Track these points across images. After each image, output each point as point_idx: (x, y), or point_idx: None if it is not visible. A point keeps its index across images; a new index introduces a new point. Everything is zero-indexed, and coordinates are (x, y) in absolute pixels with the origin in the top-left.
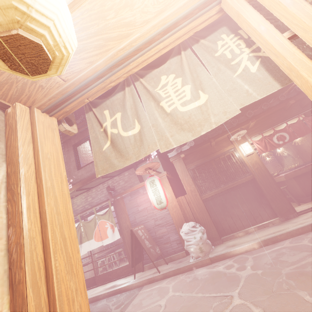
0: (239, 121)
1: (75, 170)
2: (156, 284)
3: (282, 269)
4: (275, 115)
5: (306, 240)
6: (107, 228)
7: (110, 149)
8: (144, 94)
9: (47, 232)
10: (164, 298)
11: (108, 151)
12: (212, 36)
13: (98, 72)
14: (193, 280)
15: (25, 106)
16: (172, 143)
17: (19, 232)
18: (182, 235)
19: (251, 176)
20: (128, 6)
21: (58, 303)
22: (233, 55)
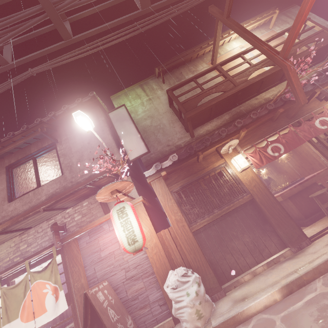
0: (228, 131)
1: (4, 202)
2: None
3: None
4: (263, 126)
5: None
6: (46, 294)
7: None
8: None
9: None
10: None
11: None
12: None
13: None
14: None
15: None
16: None
17: None
18: (167, 291)
19: (249, 196)
20: None
21: None
22: None
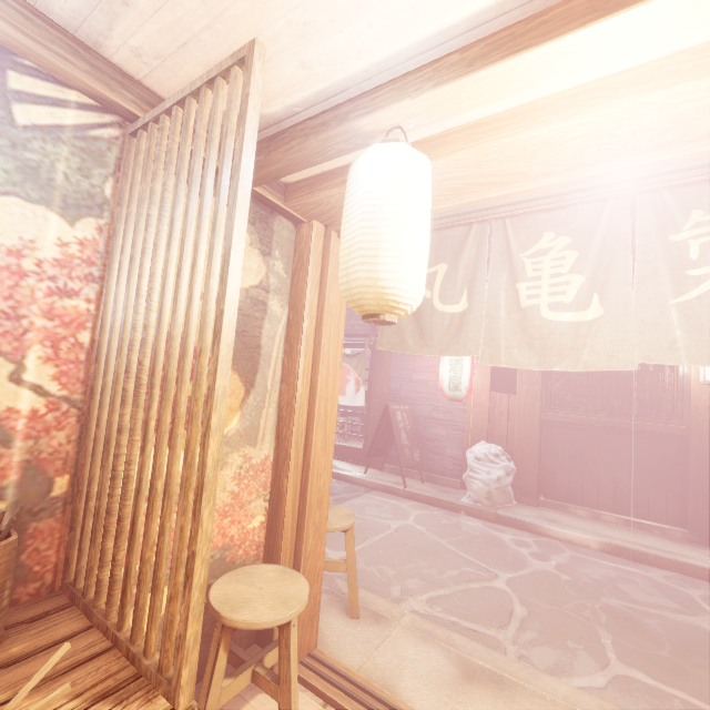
0: None
1: None
2: (393, 498)
3: (606, 596)
4: None
5: (702, 592)
6: (349, 381)
7: (410, 317)
8: (500, 251)
9: (314, 404)
10: (398, 521)
11: (405, 319)
12: (693, 189)
13: (438, 216)
14: (453, 526)
15: (321, 224)
16: (502, 359)
17: (292, 393)
18: (468, 456)
19: (684, 428)
20: (525, 158)
21: (311, 471)
22: (701, 257)
